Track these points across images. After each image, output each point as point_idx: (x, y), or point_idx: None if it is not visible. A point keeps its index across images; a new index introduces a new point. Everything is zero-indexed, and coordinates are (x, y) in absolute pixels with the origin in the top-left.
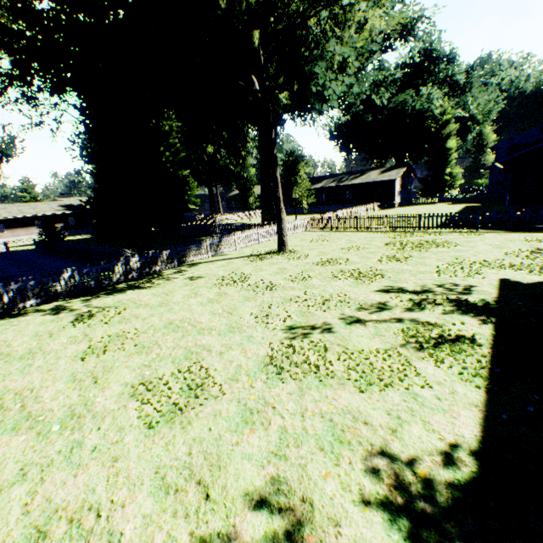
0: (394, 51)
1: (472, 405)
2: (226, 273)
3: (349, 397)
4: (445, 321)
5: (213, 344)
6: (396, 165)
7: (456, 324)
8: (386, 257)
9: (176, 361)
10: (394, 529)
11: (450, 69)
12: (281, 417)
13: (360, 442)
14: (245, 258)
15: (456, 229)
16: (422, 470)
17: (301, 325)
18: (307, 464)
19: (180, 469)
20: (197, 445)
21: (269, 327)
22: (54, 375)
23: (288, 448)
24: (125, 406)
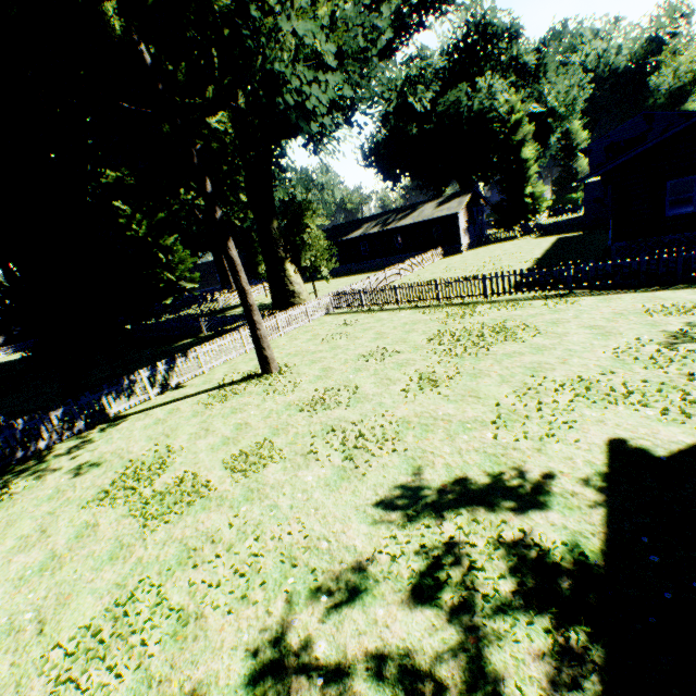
0: (428, 30)
1: None
2: (144, 448)
3: None
4: (479, 671)
5: None
6: (458, 192)
7: (507, 688)
8: (418, 379)
9: None
10: None
11: (515, 49)
12: None
13: None
14: (204, 395)
15: (540, 292)
16: None
17: None
18: None
19: None
20: None
21: None
22: None
23: None
24: None
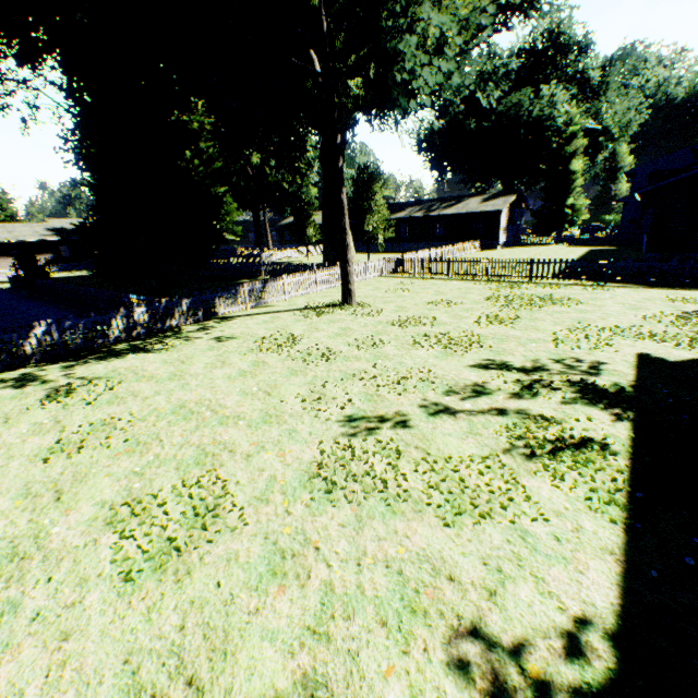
0: (509, 30)
1: (605, 551)
2: (268, 333)
3: (428, 534)
4: (565, 415)
5: (238, 442)
6: (503, 192)
7: (581, 420)
8: (486, 317)
9: (181, 468)
10: None
11: (582, 63)
12: (326, 566)
13: (441, 612)
14: (297, 312)
15: (579, 281)
16: (533, 665)
17: (366, 415)
18: (360, 651)
19: (163, 657)
20: (195, 613)
21: (320, 417)
22: None
23: (334, 621)
24: (95, 542)
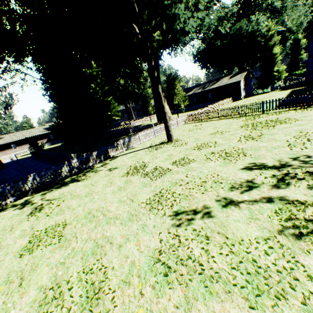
0: None
1: None
2: (132, 163)
3: None
4: None
5: (115, 236)
6: (239, 71)
7: None
8: (244, 137)
9: (84, 257)
10: None
11: None
12: None
13: None
14: (146, 149)
15: (291, 108)
16: None
17: (185, 210)
18: None
19: None
20: None
21: (159, 214)
22: None
23: None
24: None
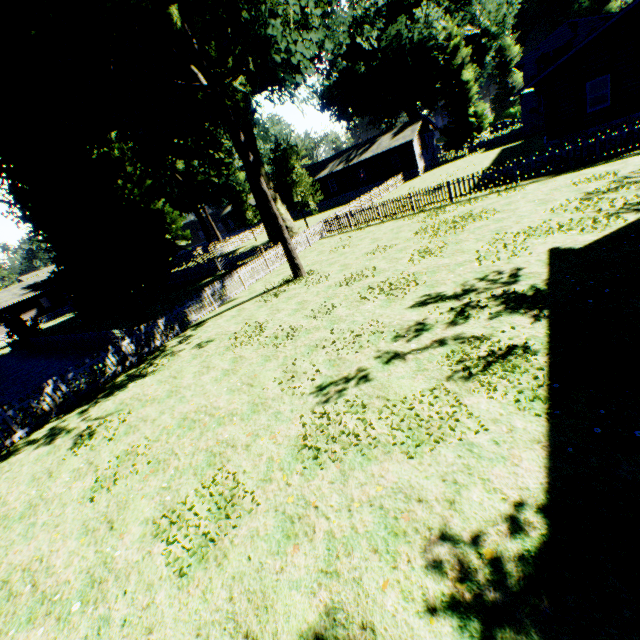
0: None
1: (533, 441)
2: (238, 327)
3: (397, 469)
4: (493, 330)
5: (237, 436)
6: (409, 122)
7: (506, 330)
8: (418, 253)
9: (198, 473)
10: (466, 638)
11: None
12: (326, 519)
13: (416, 529)
14: (257, 298)
15: (493, 189)
16: (487, 549)
17: (333, 380)
18: (362, 576)
19: (223, 623)
20: (237, 585)
21: (297, 394)
22: (63, 531)
23: (339, 560)
24: (149, 553)
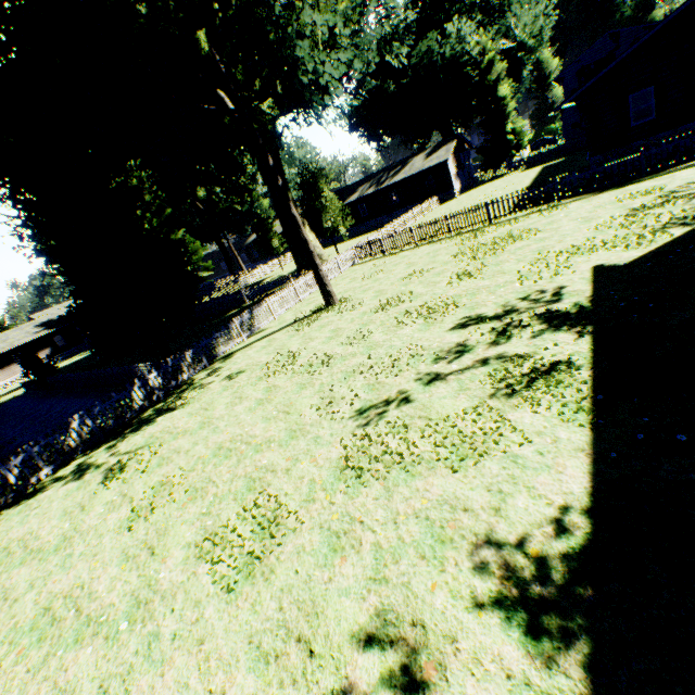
0: None
1: (577, 450)
2: (269, 357)
3: (442, 483)
4: (536, 348)
5: (276, 462)
6: (443, 141)
7: (550, 347)
8: (456, 276)
9: (238, 498)
10: (514, 627)
11: None
12: (372, 532)
13: (463, 535)
14: (288, 328)
15: (535, 208)
16: (533, 548)
17: (373, 403)
18: (411, 580)
19: (274, 631)
20: (286, 596)
21: (336, 419)
22: (102, 559)
23: (387, 567)
24: (194, 574)
